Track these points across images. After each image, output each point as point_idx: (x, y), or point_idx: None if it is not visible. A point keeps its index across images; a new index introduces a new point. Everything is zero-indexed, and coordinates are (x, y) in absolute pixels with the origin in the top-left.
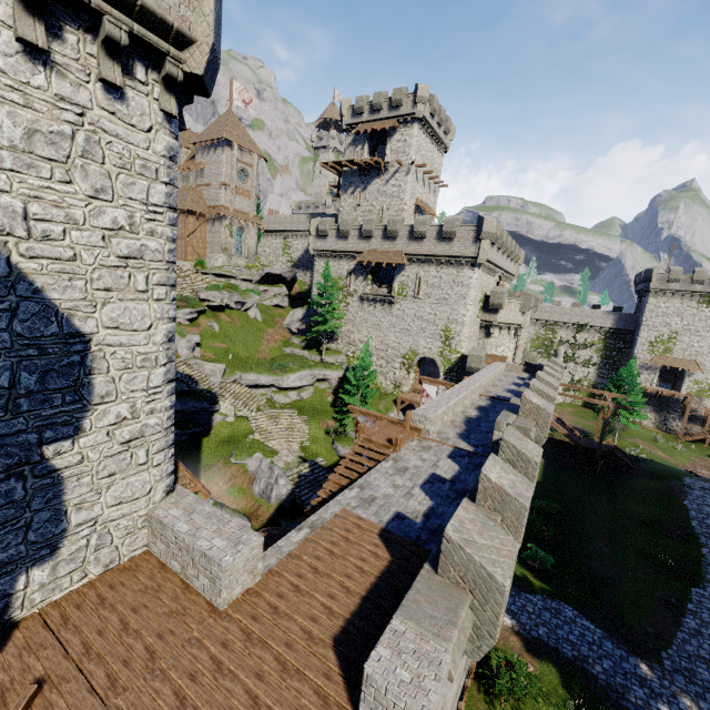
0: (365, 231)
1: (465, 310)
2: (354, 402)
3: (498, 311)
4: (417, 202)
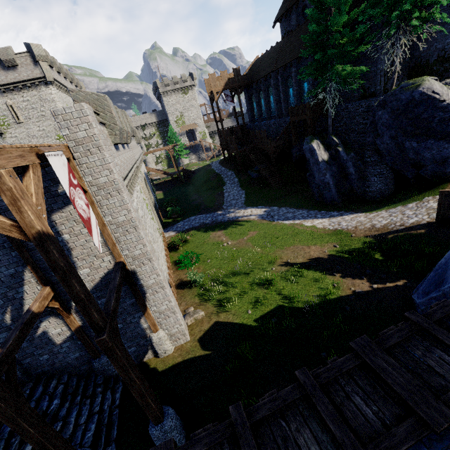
0: None
1: None
2: None
3: None
4: None
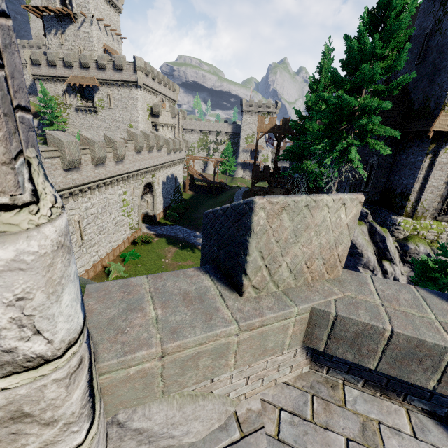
0: (67, 62)
1: (138, 114)
2: None
3: (159, 116)
4: (104, 46)
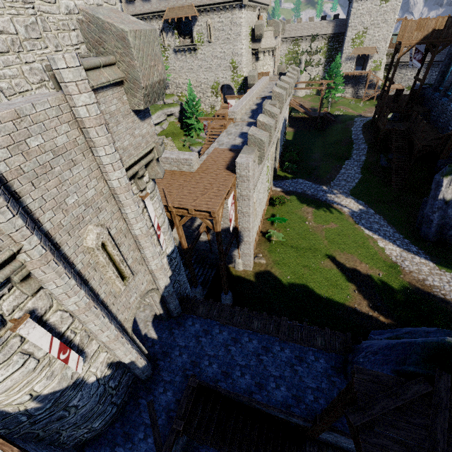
0: None
1: (241, 44)
2: (193, 122)
3: (261, 40)
4: None
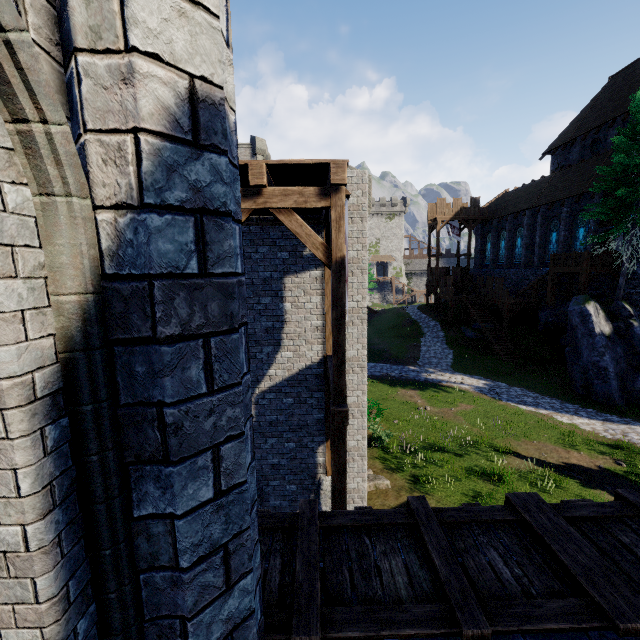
0: None
1: None
2: None
3: None
4: None
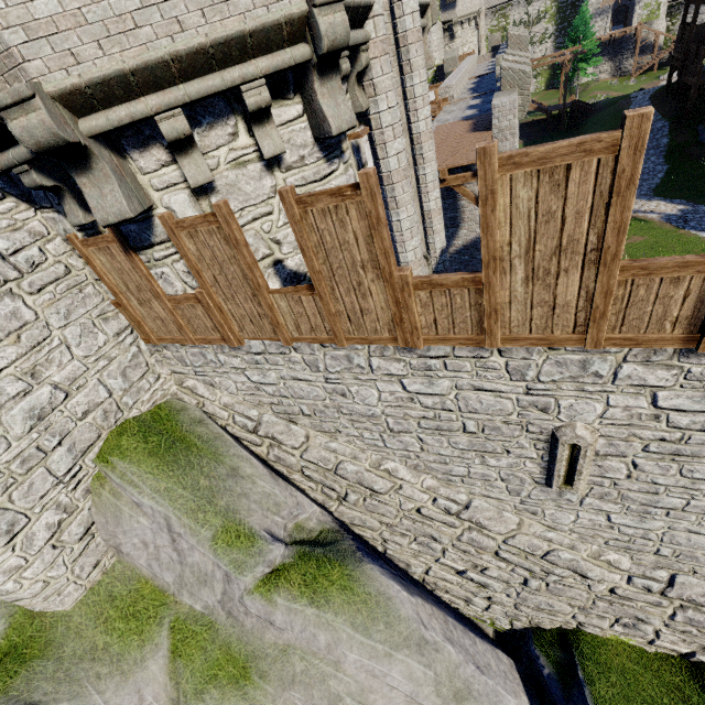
0: None
1: None
2: None
3: (456, 3)
4: None
